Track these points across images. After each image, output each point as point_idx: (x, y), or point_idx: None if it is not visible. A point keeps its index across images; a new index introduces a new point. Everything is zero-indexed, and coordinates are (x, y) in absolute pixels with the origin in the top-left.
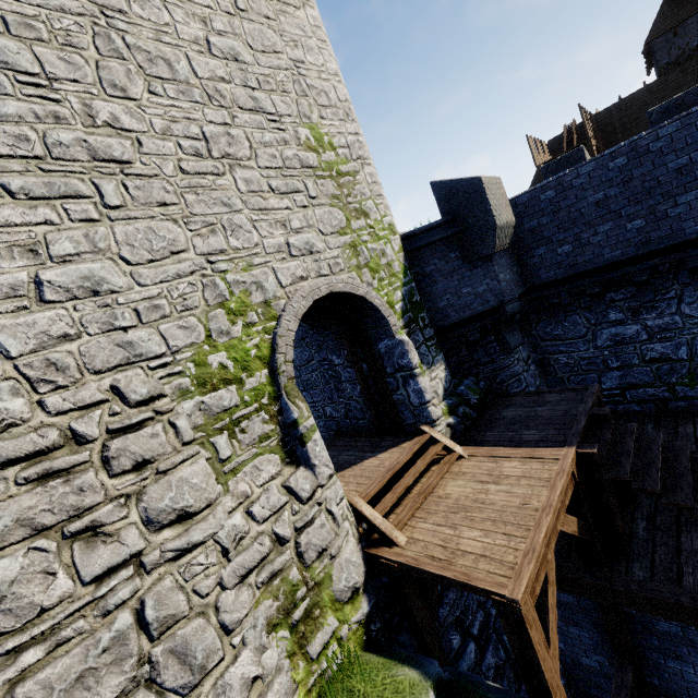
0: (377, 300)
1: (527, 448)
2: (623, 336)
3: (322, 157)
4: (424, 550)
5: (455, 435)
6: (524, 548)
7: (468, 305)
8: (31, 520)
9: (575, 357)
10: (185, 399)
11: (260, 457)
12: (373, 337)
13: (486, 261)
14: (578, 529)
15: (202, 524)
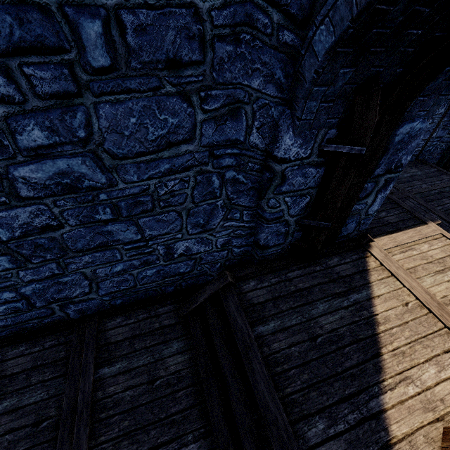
0: None
1: (411, 230)
2: None
3: None
4: None
5: None
6: None
7: None
8: None
9: None
10: None
11: None
12: (408, 111)
13: None
14: None
15: None
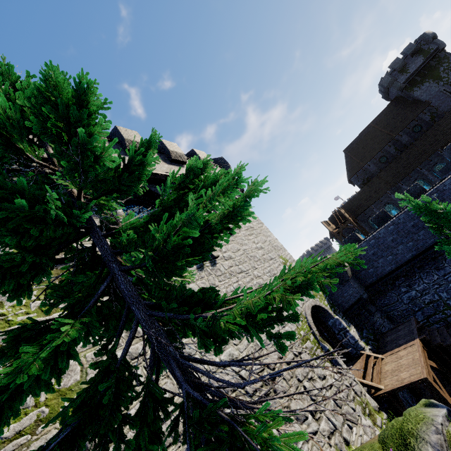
0: (323, 305)
1: (403, 345)
2: (411, 296)
3: (287, 265)
4: (392, 385)
5: (374, 353)
6: (420, 367)
7: (349, 300)
8: (302, 374)
9: (399, 310)
10: (302, 345)
11: (325, 363)
12: (325, 320)
13: (347, 282)
14: (437, 366)
15: (328, 380)
